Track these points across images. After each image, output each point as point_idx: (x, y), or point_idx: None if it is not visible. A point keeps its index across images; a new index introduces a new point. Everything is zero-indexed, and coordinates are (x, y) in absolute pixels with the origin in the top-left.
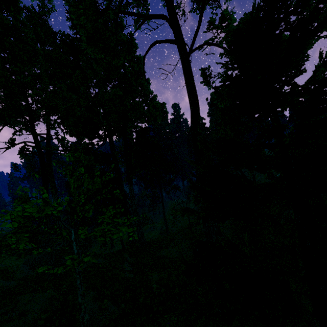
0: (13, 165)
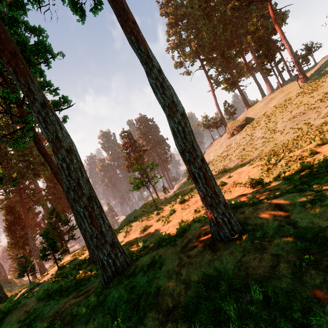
0: None
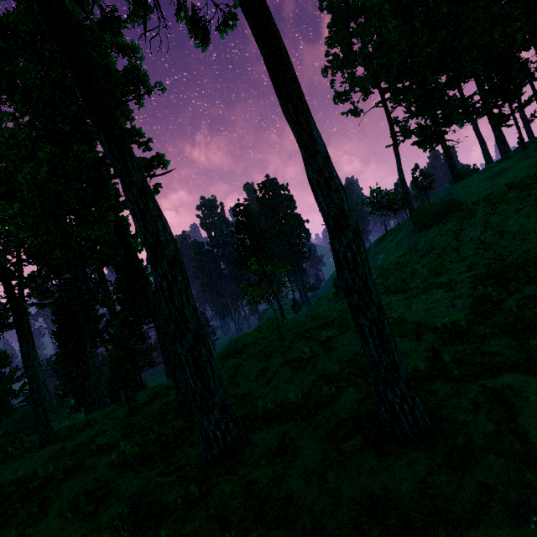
0: None
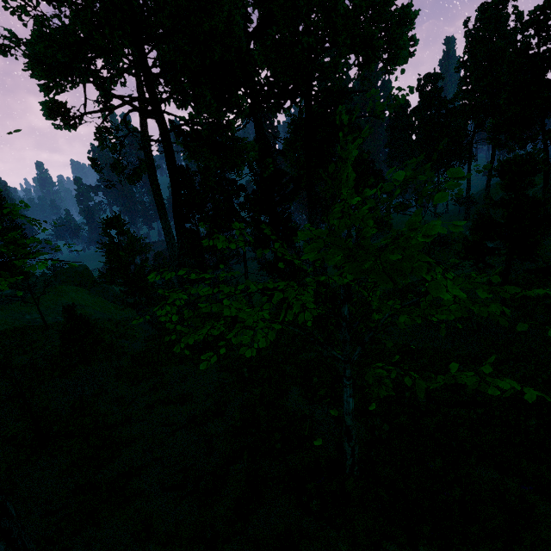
0: (90, 161)
